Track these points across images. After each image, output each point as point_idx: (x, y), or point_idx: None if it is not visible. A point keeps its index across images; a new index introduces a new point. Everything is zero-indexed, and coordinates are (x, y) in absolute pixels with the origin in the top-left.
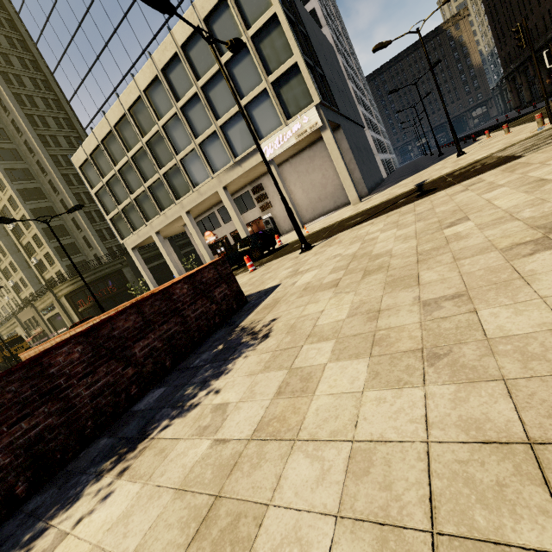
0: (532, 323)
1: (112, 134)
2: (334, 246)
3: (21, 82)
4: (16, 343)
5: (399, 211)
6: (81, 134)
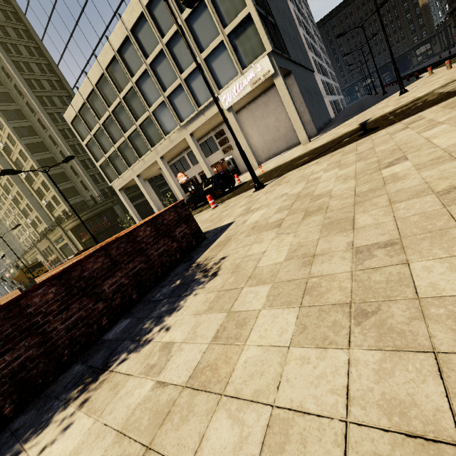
0: None
1: (94, 92)
2: (282, 185)
3: (18, 50)
4: (37, 268)
5: (342, 151)
6: (71, 94)
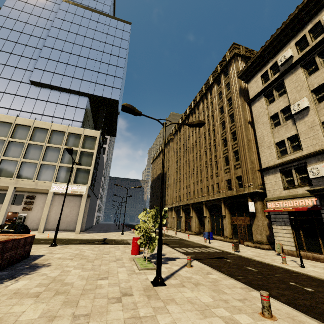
0: (106, 268)
1: None
2: (68, 248)
3: None
4: None
5: (95, 245)
6: None
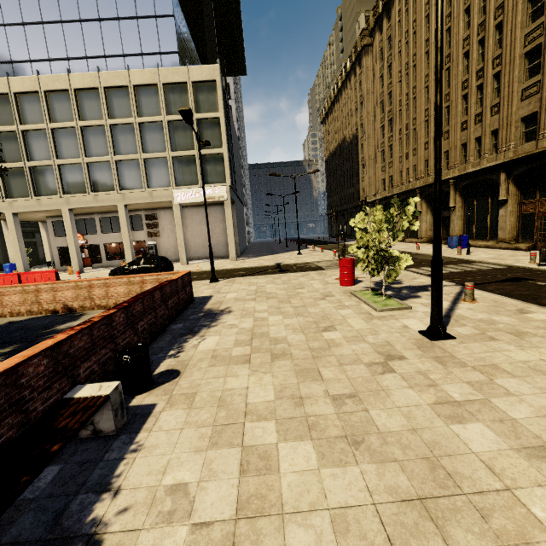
0: (318, 311)
1: (6, 97)
2: (237, 284)
3: None
4: None
5: (272, 276)
6: None
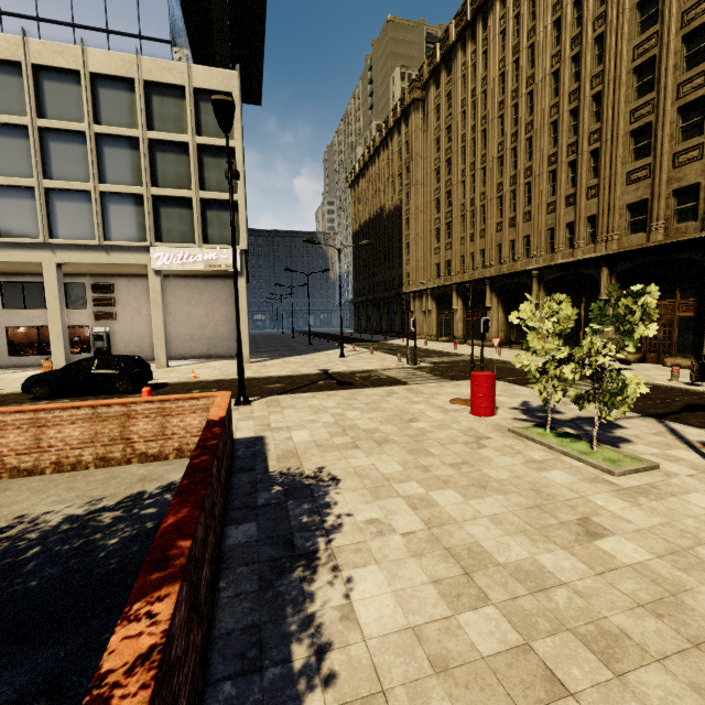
0: (506, 475)
1: None
2: (291, 409)
3: None
4: None
5: (338, 394)
6: None
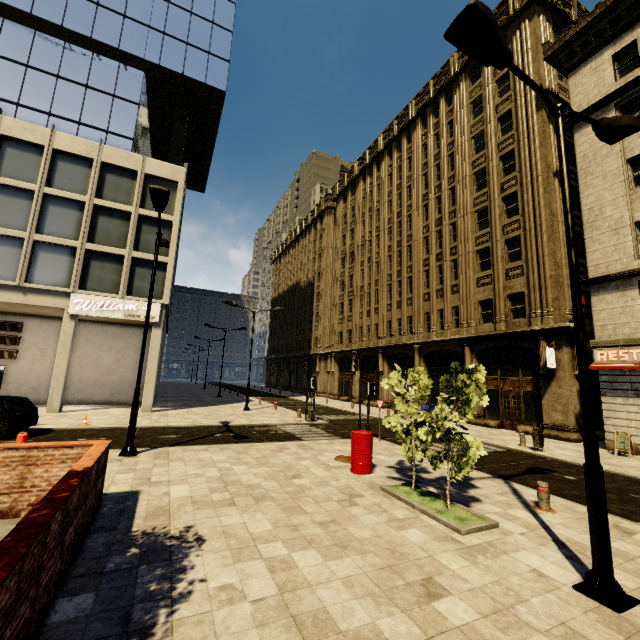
0: (368, 534)
1: None
2: (178, 462)
3: None
4: None
5: (231, 448)
6: None
